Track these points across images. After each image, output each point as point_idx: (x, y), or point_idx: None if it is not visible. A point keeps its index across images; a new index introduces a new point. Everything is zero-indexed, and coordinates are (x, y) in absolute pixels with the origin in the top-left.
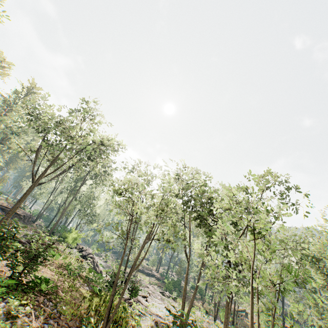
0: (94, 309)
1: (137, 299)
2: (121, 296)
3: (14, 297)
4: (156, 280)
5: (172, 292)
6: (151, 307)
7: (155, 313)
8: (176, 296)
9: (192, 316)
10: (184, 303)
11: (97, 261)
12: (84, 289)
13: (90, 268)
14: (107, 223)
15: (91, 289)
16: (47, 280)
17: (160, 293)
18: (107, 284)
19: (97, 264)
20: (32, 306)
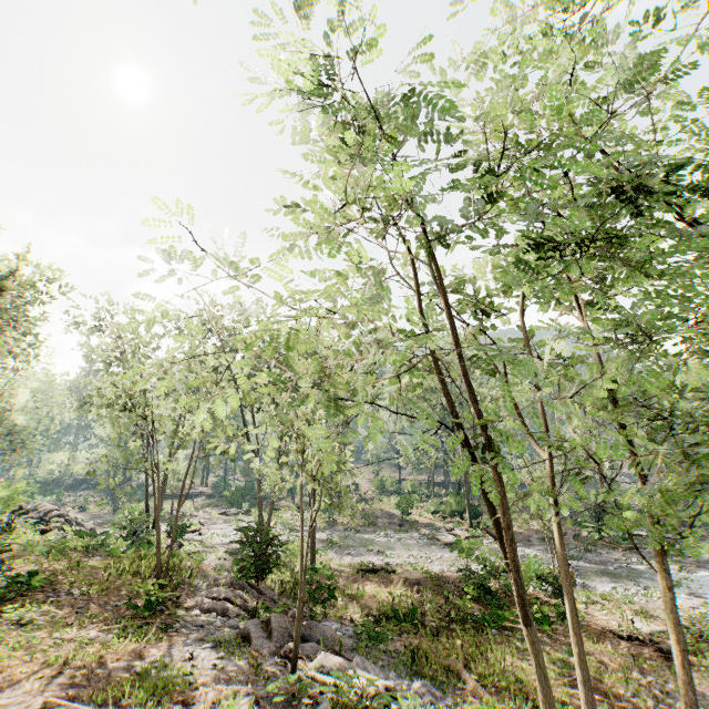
0: (130, 573)
1: (183, 539)
2: (172, 540)
3: (3, 610)
4: (207, 499)
5: (241, 505)
6: (211, 539)
7: (219, 543)
8: (250, 508)
9: (279, 523)
10: (261, 512)
11: (76, 517)
12: (95, 561)
13: (78, 533)
14: (101, 456)
15: (105, 556)
16: (34, 574)
17: (220, 516)
18: (132, 539)
19: (77, 522)
20: (41, 605)
